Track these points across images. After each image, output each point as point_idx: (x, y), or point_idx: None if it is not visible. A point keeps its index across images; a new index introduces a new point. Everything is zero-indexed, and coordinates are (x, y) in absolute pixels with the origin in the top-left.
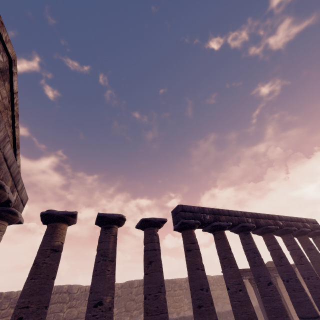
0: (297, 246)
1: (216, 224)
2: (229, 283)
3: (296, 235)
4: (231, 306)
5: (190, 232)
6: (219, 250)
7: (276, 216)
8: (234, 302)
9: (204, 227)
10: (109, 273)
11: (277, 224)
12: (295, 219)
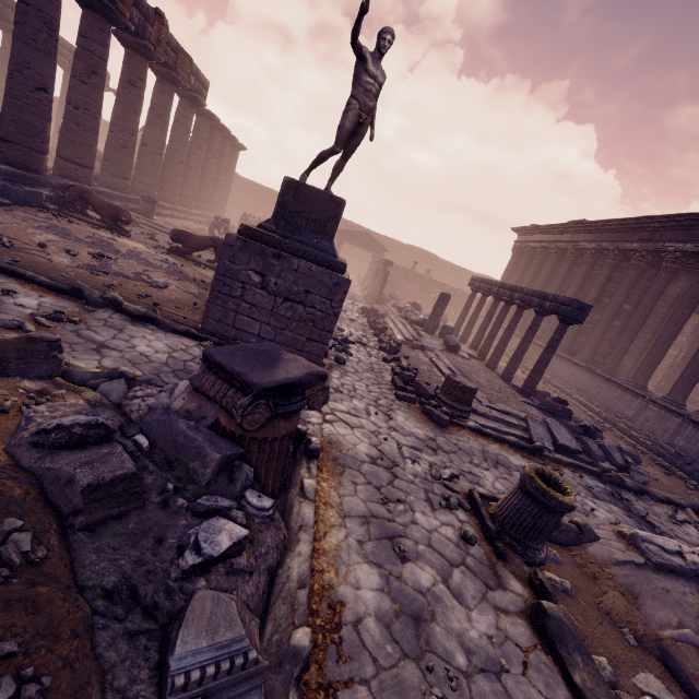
0: None
1: None
2: None
3: (65, 68)
4: None
5: None
6: None
7: None
8: None
9: None
10: None
11: None
12: None
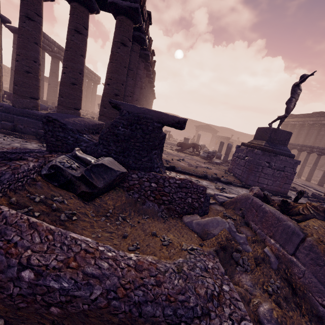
0: (86, 84)
1: (58, 56)
2: (51, 83)
3: (88, 79)
4: (48, 91)
5: (43, 52)
6: (53, 68)
7: (87, 67)
8: (51, 90)
9: (48, 51)
10: (1, 53)
11: (84, 71)
12: (93, 73)
